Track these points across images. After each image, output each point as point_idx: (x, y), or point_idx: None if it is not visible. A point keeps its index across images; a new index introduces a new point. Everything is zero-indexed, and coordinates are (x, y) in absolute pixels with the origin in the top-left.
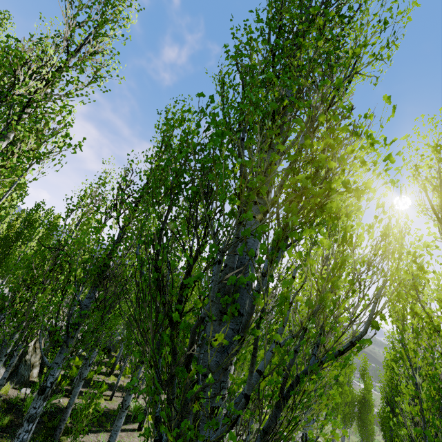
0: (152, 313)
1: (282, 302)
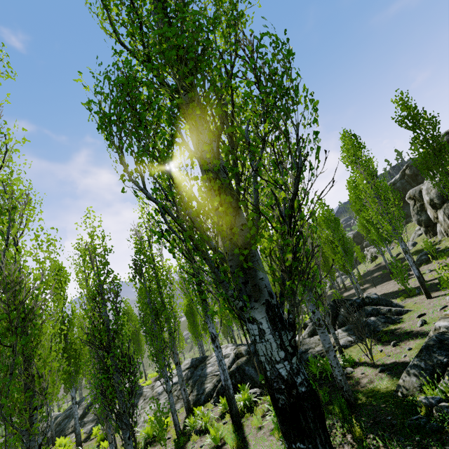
0: (215, 216)
1: (319, 150)
